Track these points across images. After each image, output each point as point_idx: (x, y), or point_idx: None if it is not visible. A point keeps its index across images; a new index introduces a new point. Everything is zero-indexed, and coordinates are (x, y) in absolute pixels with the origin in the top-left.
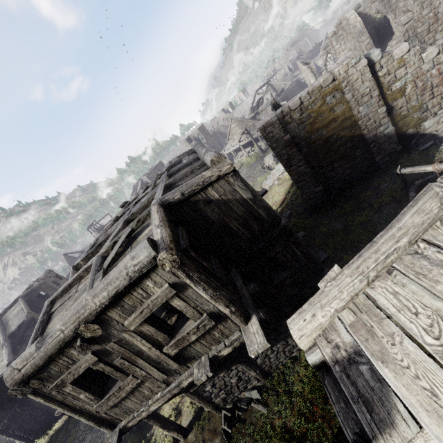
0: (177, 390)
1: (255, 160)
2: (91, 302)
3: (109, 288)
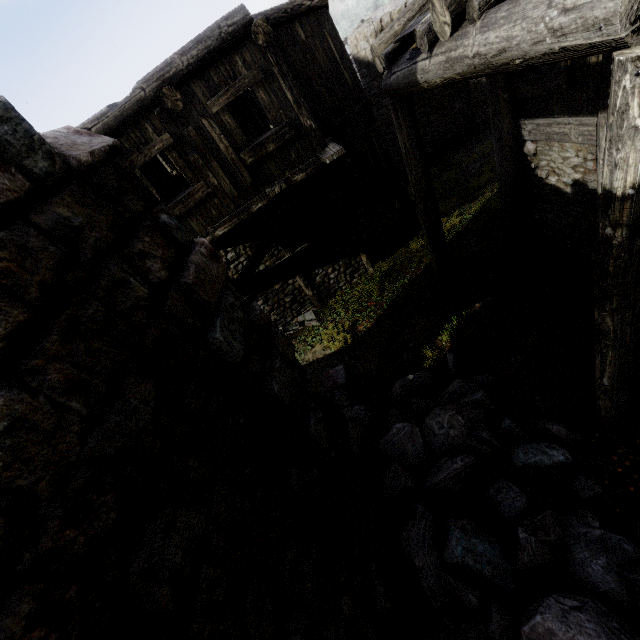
0: (246, 216)
1: None
2: (178, 60)
3: (199, 47)
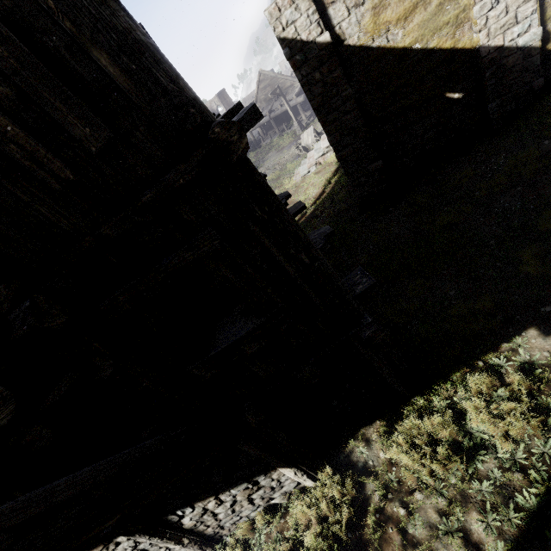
0: None
1: (290, 141)
2: None
3: None
